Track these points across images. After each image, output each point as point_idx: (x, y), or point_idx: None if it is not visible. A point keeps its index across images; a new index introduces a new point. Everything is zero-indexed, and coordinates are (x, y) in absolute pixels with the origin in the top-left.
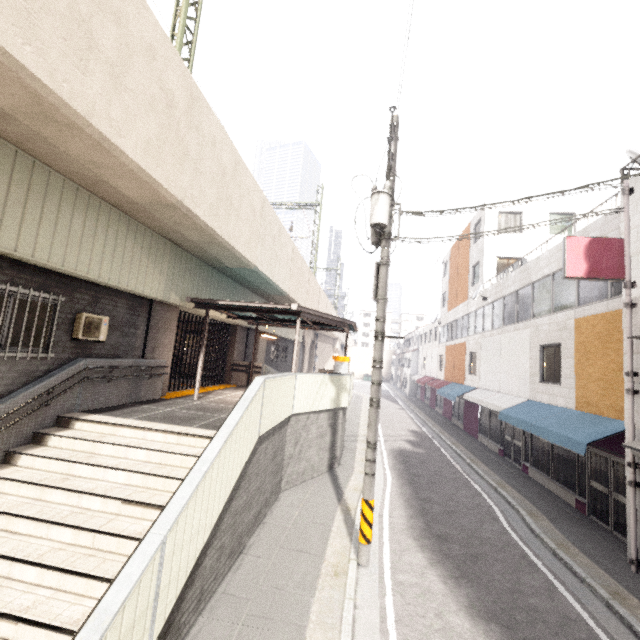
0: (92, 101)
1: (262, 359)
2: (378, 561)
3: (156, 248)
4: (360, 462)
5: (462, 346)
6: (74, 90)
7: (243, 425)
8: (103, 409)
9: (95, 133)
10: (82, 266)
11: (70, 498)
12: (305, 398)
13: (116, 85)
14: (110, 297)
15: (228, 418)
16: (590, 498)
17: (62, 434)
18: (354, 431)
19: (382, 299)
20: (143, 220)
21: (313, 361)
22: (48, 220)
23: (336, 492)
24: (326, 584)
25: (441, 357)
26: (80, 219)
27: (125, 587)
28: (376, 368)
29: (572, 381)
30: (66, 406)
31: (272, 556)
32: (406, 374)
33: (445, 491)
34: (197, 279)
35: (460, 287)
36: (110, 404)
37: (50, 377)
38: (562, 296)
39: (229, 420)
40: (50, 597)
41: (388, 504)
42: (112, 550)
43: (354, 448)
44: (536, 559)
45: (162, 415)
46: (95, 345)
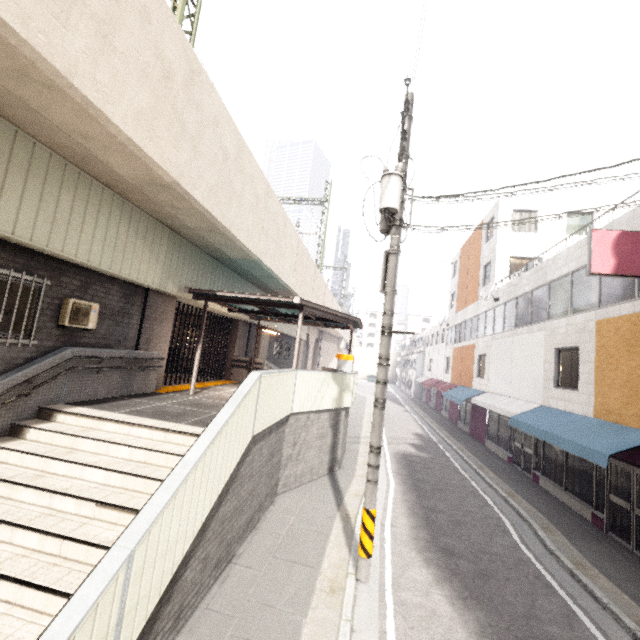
0: (74, 59)
1: (264, 356)
2: (379, 576)
3: (153, 234)
4: (362, 465)
5: (471, 348)
6: (53, 44)
7: (234, 423)
8: (90, 401)
9: (78, 96)
10: (70, 248)
11: (41, 498)
12: (306, 396)
13: (104, 45)
14: (102, 283)
15: (217, 415)
16: (609, 513)
17: (42, 427)
18: (357, 432)
19: (390, 291)
20: (138, 203)
21: (317, 360)
22: (31, 196)
23: (336, 497)
24: (321, 602)
25: (448, 359)
26: (68, 197)
27: (77, 613)
28: (382, 366)
29: (591, 387)
30: (49, 397)
31: (263, 567)
32: (411, 376)
33: (451, 499)
34: (197, 269)
35: (470, 287)
36: (99, 396)
37: (32, 365)
38: (582, 296)
39: (218, 417)
40: (4, 613)
41: (391, 512)
42: (80, 559)
43: (356, 450)
44: (552, 580)
45: (152, 410)
46: (84, 333)
